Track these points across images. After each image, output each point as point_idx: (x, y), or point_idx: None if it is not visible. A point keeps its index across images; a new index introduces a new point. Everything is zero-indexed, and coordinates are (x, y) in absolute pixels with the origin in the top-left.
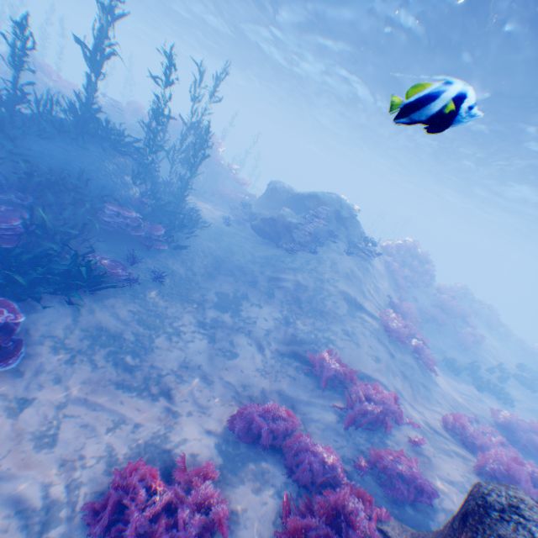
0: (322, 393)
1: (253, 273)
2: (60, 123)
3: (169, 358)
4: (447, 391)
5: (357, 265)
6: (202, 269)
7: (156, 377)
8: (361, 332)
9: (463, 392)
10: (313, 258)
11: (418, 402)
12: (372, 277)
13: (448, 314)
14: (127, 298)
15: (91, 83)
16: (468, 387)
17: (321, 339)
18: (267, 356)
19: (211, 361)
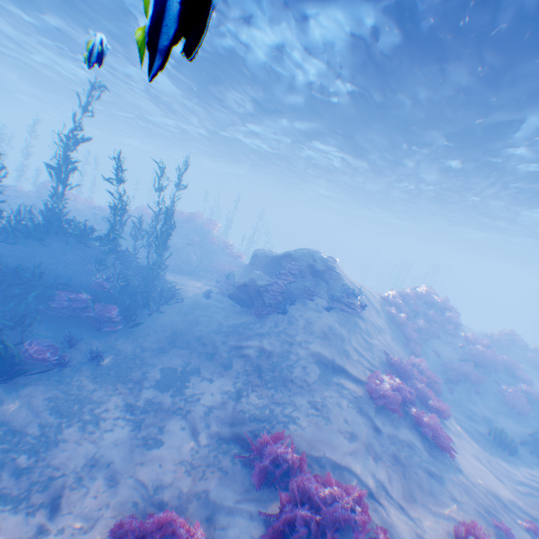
0: (257, 494)
1: (213, 343)
2: (28, 229)
3: (74, 453)
4: (480, 481)
5: (341, 320)
6: (155, 344)
7: (47, 479)
8: (335, 402)
9: (523, 482)
10: (283, 319)
11: (417, 501)
12: (364, 333)
13: (487, 369)
14: (49, 385)
15: (57, 193)
16: (533, 472)
17: (278, 415)
18: (201, 444)
19: (126, 455)
